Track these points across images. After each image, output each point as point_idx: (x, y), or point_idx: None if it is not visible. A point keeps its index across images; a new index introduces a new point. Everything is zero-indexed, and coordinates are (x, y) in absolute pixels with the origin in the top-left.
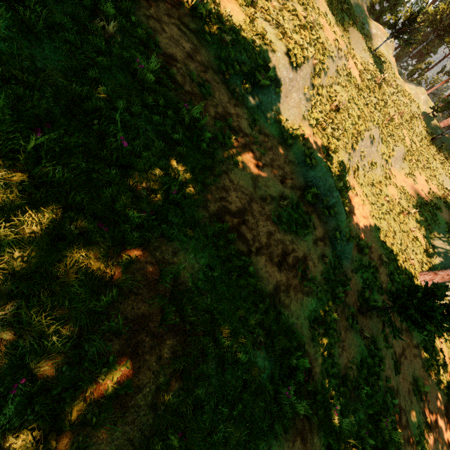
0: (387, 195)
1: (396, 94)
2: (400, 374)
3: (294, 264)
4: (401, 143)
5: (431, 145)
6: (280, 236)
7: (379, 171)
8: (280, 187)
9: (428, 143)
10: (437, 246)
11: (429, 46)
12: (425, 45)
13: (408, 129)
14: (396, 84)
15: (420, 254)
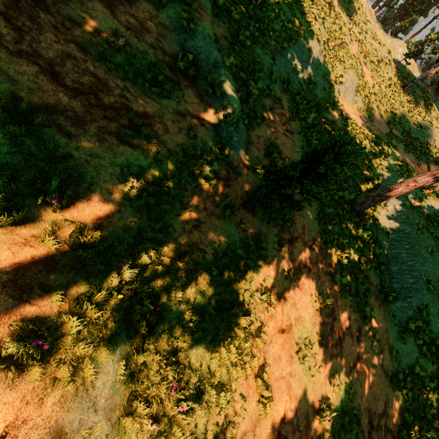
0: (326, 118)
1: (364, 35)
2: (295, 282)
3: (115, 107)
4: (354, 71)
5: (401, 94)
6: (95, 70)
7: (319, 93)
8: (122, 30)
9: (397, 90)
10: (383, 179)
11: (416, 3)
12: (412, 2)
13: (372, 71)
14: (367, 28)
15: (359, 182)
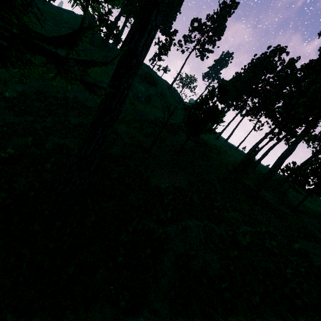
0: None
1: None
2: None
3: None
4: None
5: None
6: None
7: None
8: None
9: None
10: None
11: None
12: None
13: None
14: None
15: None
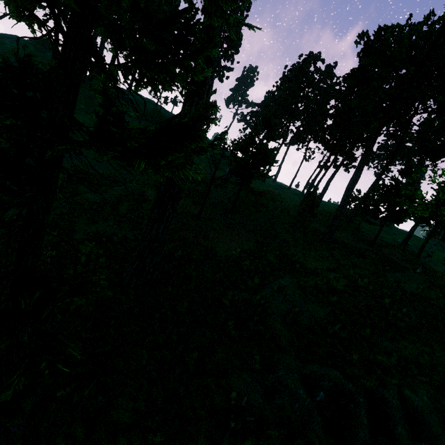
0: None
1: None
2: None
3: None
4: None
5: None
6: None
7: None
8: None
9: None
10: None
11: None
12: None
13: None
14: None
15: None
